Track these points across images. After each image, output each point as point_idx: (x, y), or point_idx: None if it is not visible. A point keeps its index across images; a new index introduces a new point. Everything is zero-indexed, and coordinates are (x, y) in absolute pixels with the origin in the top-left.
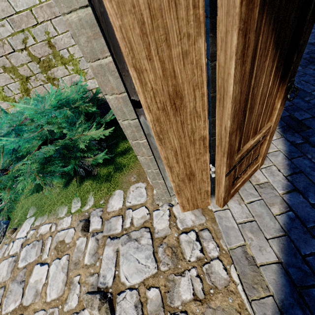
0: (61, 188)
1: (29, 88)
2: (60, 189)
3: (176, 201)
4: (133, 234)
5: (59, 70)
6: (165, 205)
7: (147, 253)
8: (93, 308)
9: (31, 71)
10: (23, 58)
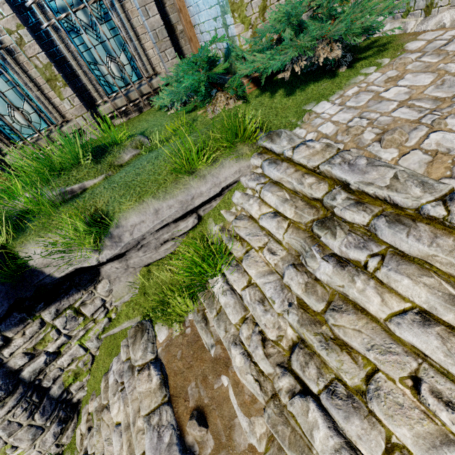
0: (329, 81)
1: (267, 5)
2: (329, 81)
3: None
4: None
5: None
6: None
7: None
8: None
9: None
10: None
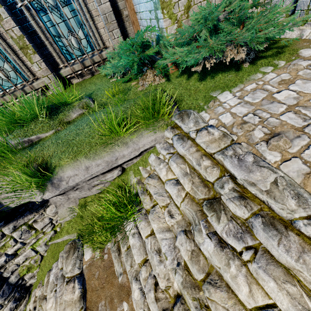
0: (234, 73)
1: (191, 5)
2: (234, 74)
3: None
4: None
5: None
6: None
7: None
8: None
9: None
10: None
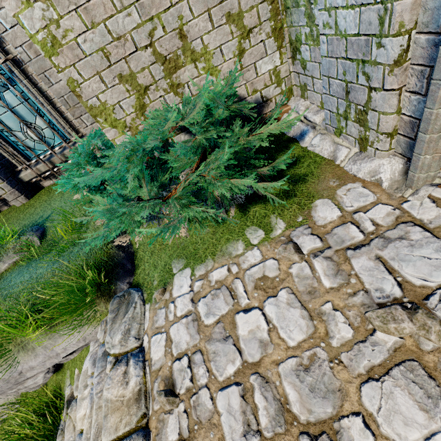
0: (213, 226)
1: (145, 103)
2: (212, 227)
3: None
4: (389, 234)
5: (187, 71)
6: (424, 188)
7: (435, 246)
8: (401, 321)
9: (152, 77)
10: (146, 59)
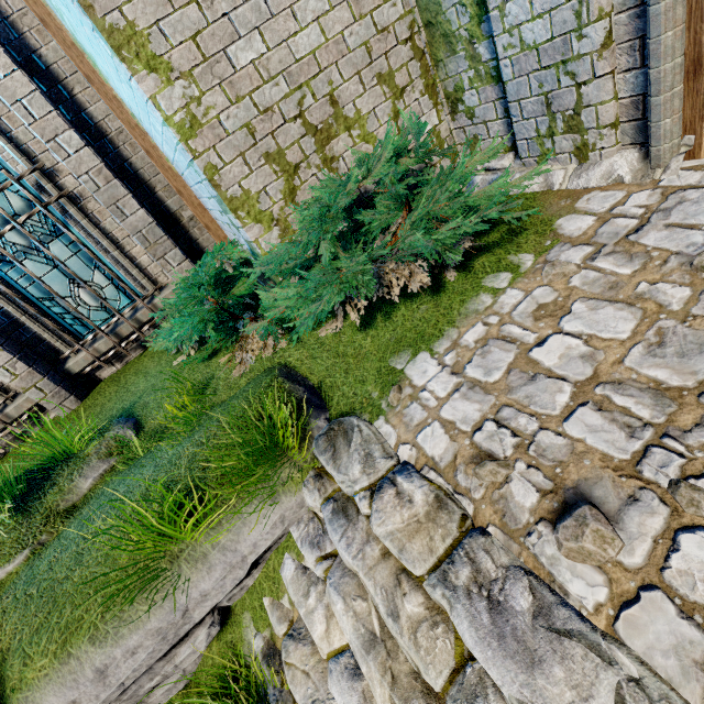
0: (431, 300)
1: (296, 186)
2: (430, 302)
3: (693, 136)
4: (664, 206)
5: (341, 142)
6: (674, 159)
7: None
8: None
9: (303, 153)
10: (295, 132)
